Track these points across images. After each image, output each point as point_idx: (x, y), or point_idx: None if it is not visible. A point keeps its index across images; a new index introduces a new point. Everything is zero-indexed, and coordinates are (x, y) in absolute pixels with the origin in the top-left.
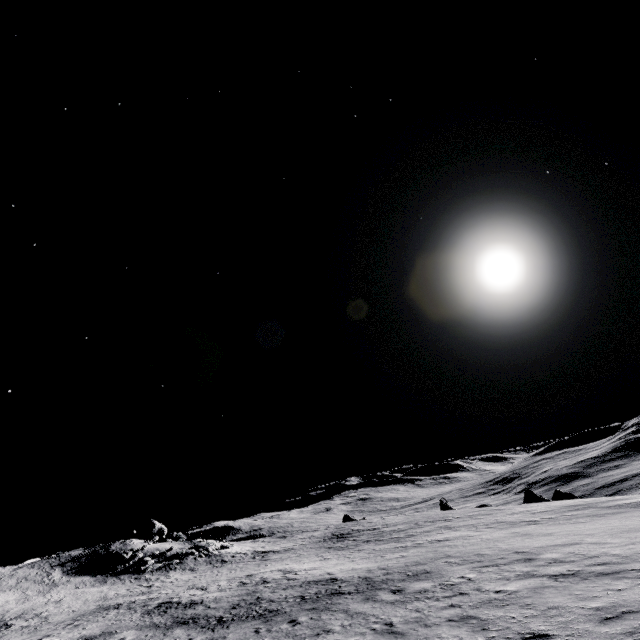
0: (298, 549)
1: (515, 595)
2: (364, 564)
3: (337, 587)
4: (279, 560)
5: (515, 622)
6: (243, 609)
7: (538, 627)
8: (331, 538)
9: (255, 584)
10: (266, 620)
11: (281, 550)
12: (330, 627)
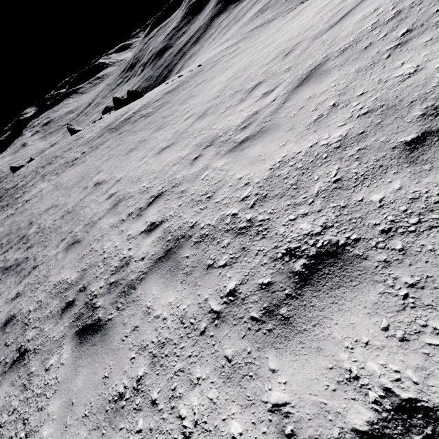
0: None
1: None
2: None
3: None
4: None
5: None
6: None
7: None
8: None
9: None
10: None
11: None
12: None
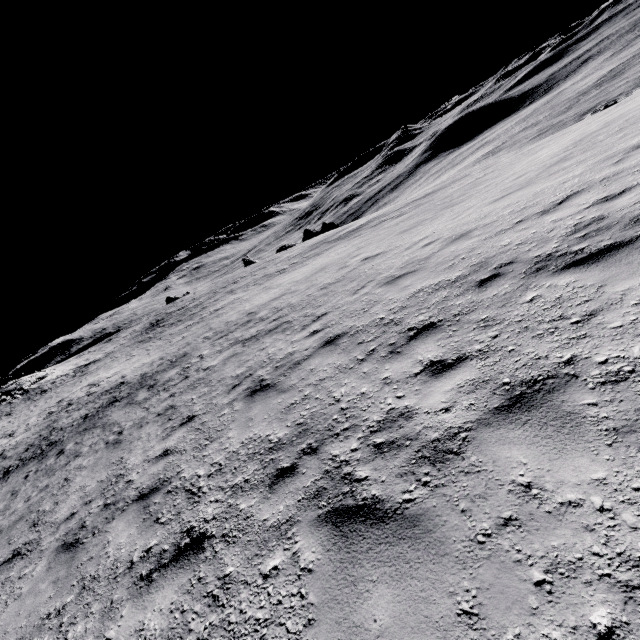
0: (116, 351)
1: (212, 371)
2: (153, 356)
3: (118, 394)
4: (95, 371)
5: (190, 405)
6: (33, 449)
7: (197, 408)
8: (148, 329)
9: (60, 411)
10: (42, 458)
11: (102, 357)
12: (82, 450)
